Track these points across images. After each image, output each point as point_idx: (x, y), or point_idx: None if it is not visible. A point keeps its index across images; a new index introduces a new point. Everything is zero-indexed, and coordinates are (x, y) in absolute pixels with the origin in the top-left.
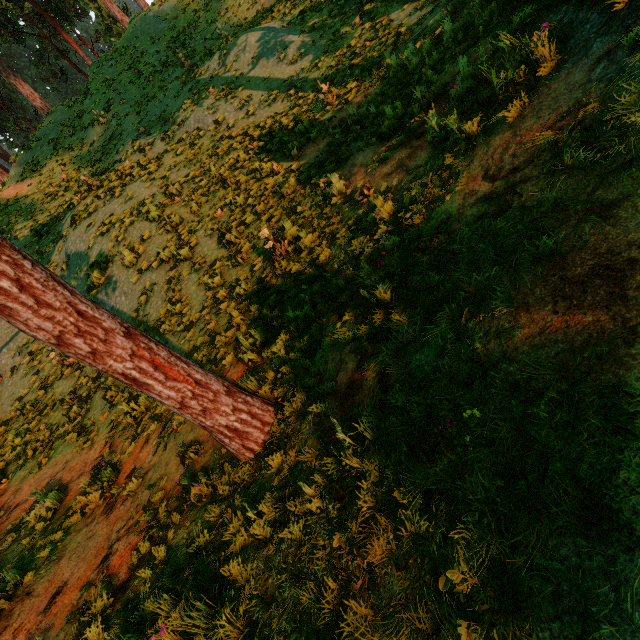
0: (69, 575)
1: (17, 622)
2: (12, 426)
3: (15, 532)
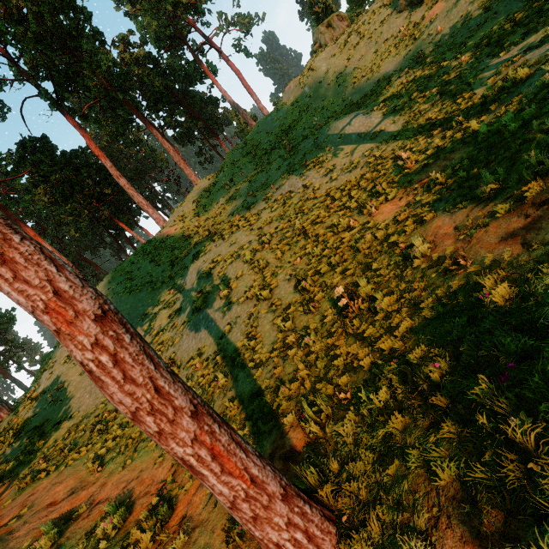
0: None
1: None
2: (120, 414)
3: (87, 537)
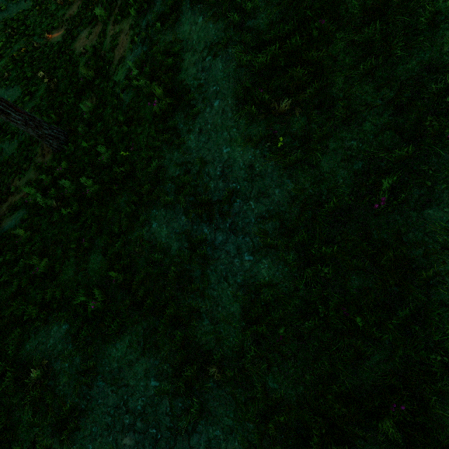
0: None
1: None
2: None
3: None
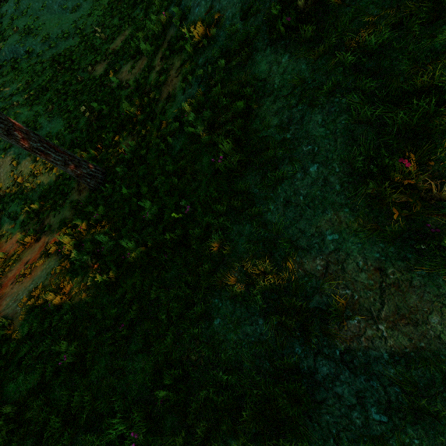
0: (30, 257)
1: (12, 274)
2: None
3: None
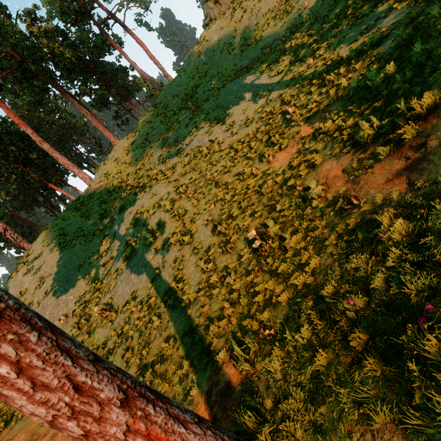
0: None
1: None
2: None
3: None
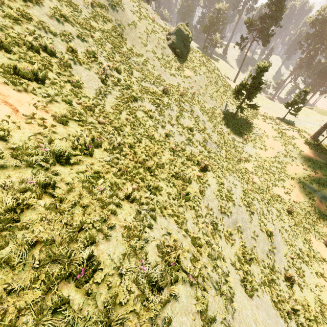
0: None
1: None
2: None
3: None
